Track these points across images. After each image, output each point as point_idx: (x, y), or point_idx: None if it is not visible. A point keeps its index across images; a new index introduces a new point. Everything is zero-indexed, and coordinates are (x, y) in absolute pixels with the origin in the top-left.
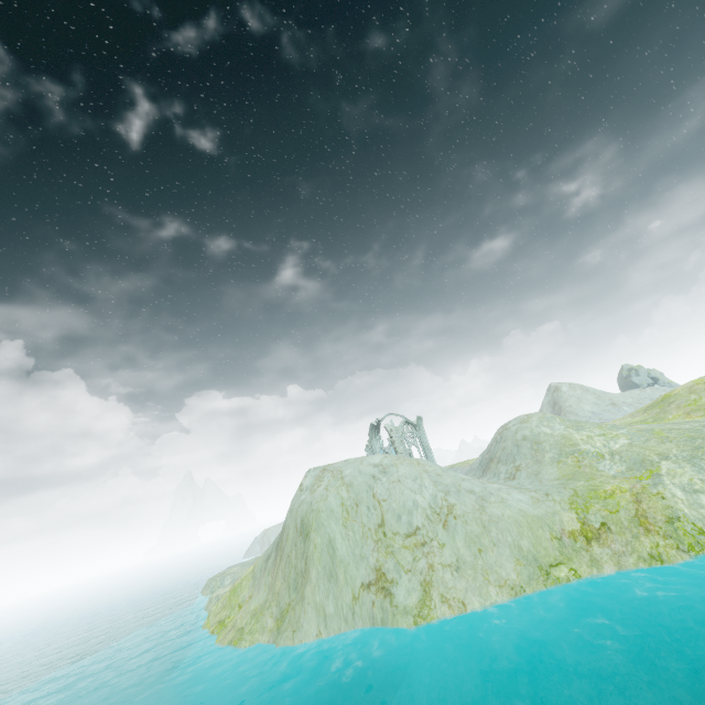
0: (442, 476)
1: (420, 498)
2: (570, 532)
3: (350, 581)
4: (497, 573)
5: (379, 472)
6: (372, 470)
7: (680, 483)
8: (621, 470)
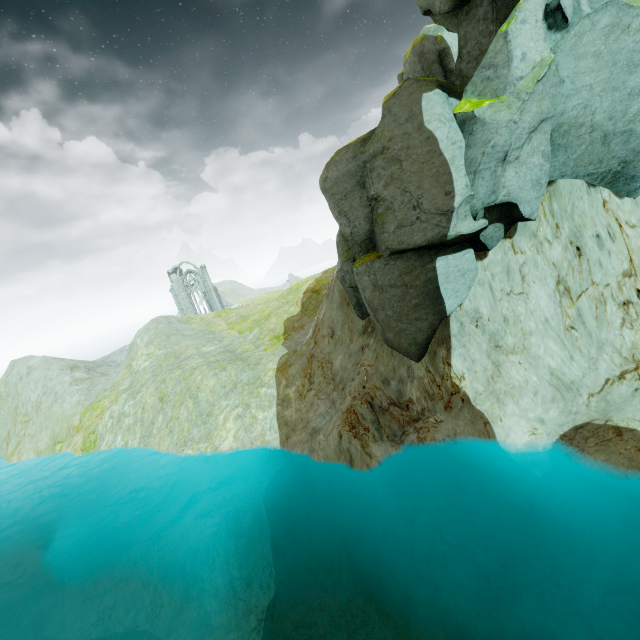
0: (52, 380)
1: (33, 396)
2: (74, 426)
3: (0, 435)
4: (37, 444)
5: (27, 373)
6: (24, 372)
7: (113, 410)
8: (124, 388)
